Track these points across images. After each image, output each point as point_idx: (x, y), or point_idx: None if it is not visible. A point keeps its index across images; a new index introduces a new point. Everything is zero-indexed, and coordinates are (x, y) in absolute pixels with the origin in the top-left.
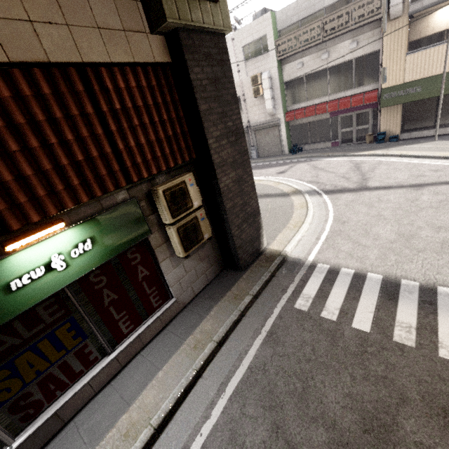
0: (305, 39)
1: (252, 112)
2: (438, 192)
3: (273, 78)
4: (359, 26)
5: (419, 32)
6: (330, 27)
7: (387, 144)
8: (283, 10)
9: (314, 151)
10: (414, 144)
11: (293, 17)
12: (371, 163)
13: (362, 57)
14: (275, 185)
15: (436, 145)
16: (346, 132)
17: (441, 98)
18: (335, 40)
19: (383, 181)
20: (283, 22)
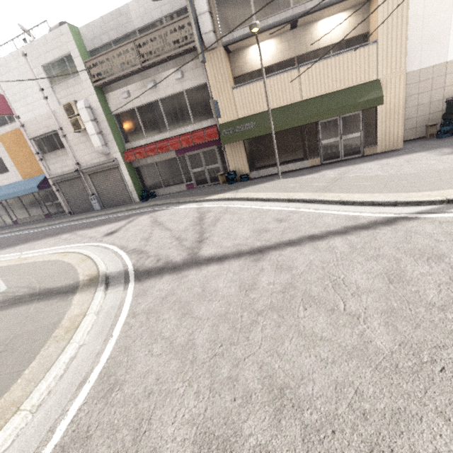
0: (121, 63)
1: (79, 151)
2: (282, 264)
3: (95, 109)
4: (178, 53)
5: (240, 68)
6: (145, 50)
7: (238, 185)
8: (88, 26)
9: (167, 197)
10: (262, 183)
11: (102, 36)
12: (217, 212)
13: (192, 89)
14: (77, 263)
15: (281, 184)
16: (198, 172)
17: (273, 134)
18: (159, 68)
19: (221, 243)
20: (91, 40)
